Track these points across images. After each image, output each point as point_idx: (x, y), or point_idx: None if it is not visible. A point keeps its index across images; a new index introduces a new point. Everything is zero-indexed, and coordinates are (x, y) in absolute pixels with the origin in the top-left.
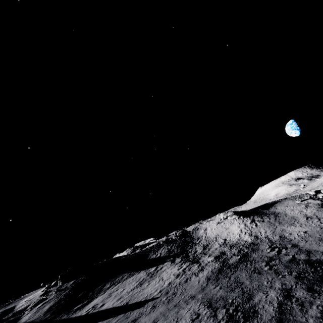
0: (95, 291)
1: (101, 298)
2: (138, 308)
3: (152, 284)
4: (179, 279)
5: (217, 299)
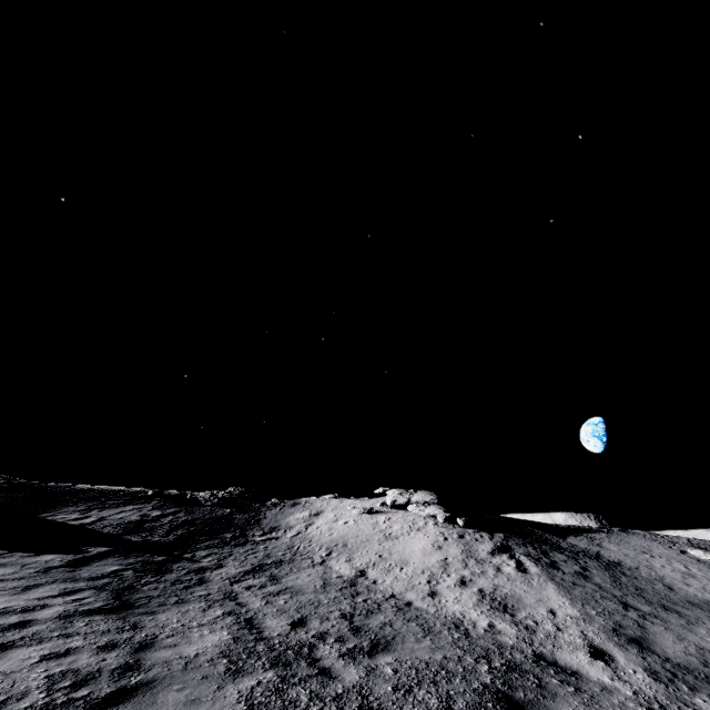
0: None
1: None
2: None
3: None
4: None
5: None
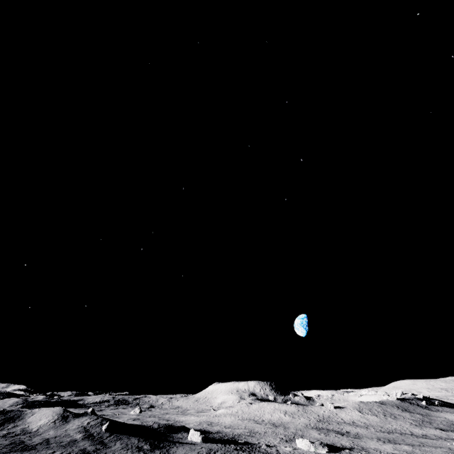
0: None
1: None
2: None
3: None
4: None
5: None
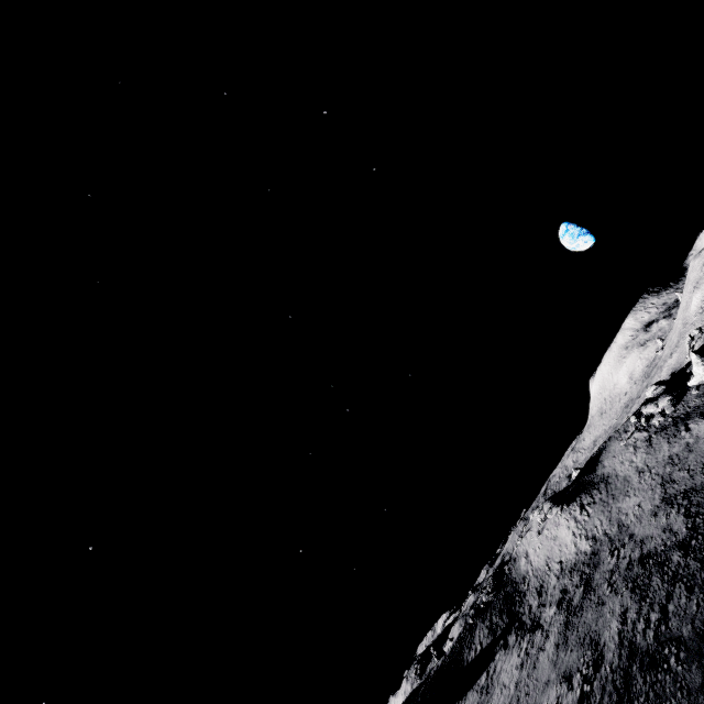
0: None
1: None
2: None
3: (494, 703)
4: (525, 670)
5: (570, 666)
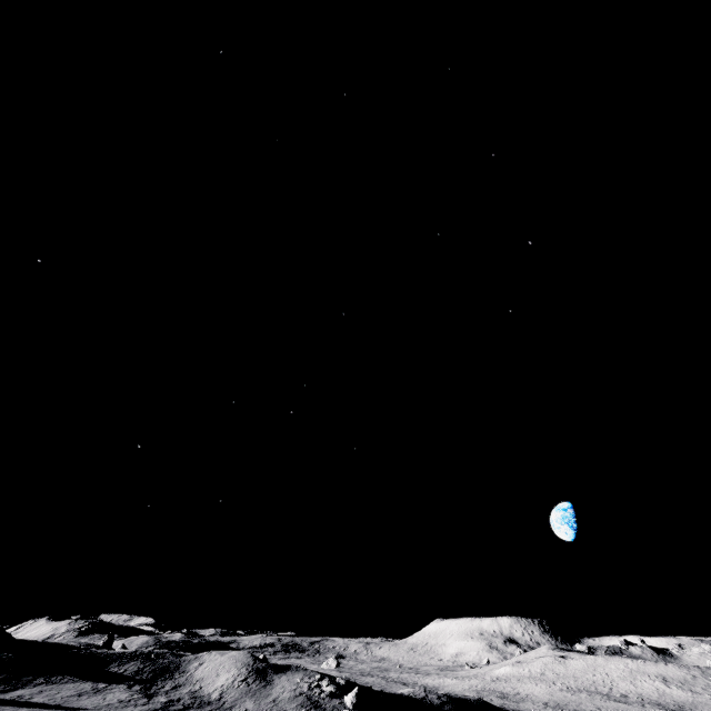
0: (22, 681)
1: (30, 691)
2: (70, 710)
3: (92, 699)
4: (119, 704)
5: None
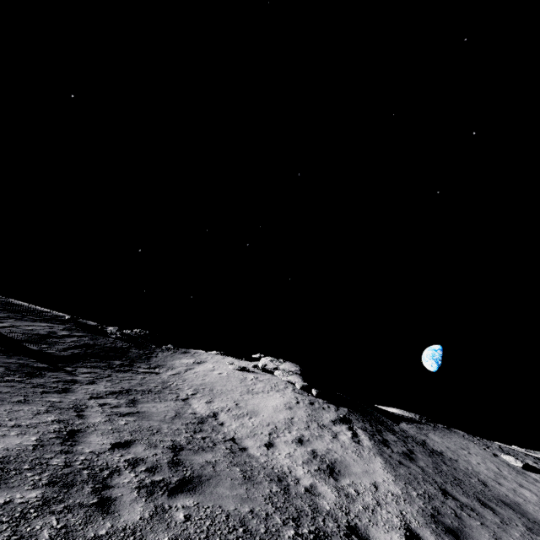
0: None
1: None
2: None
3: None
4: None
5: None
